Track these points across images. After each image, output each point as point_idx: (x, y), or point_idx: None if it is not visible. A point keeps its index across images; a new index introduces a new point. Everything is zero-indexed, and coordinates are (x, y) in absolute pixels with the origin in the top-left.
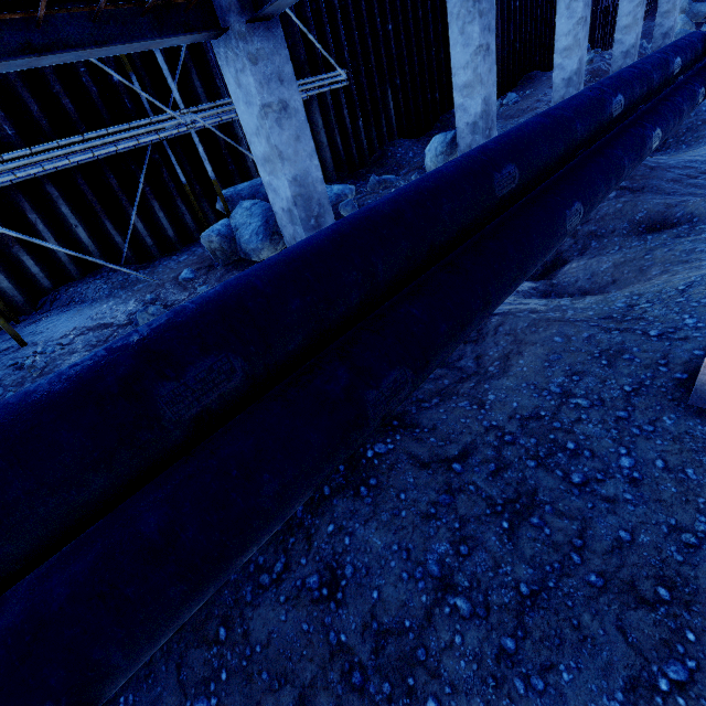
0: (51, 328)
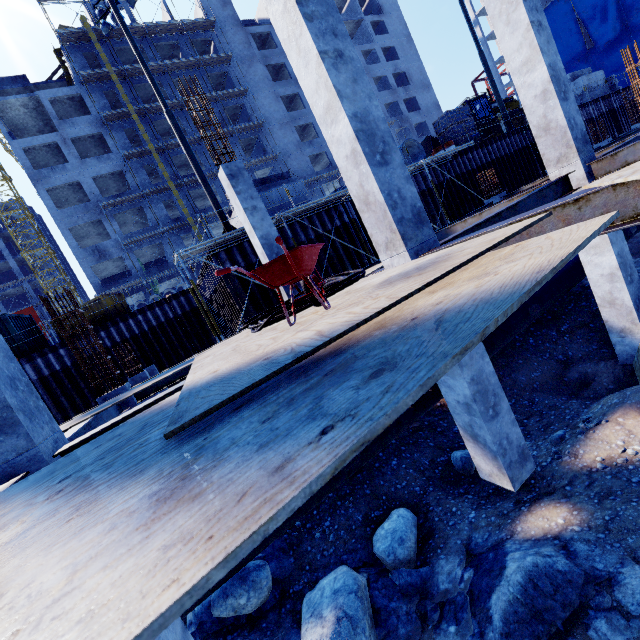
0: None
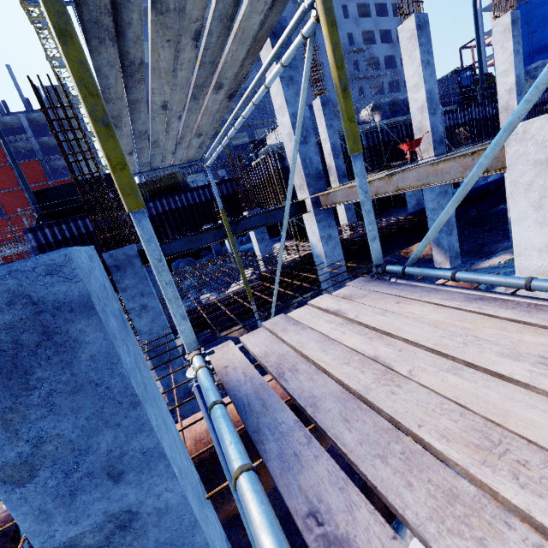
0: (396, 215)
